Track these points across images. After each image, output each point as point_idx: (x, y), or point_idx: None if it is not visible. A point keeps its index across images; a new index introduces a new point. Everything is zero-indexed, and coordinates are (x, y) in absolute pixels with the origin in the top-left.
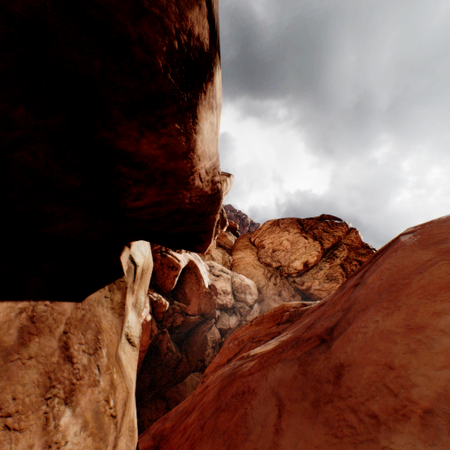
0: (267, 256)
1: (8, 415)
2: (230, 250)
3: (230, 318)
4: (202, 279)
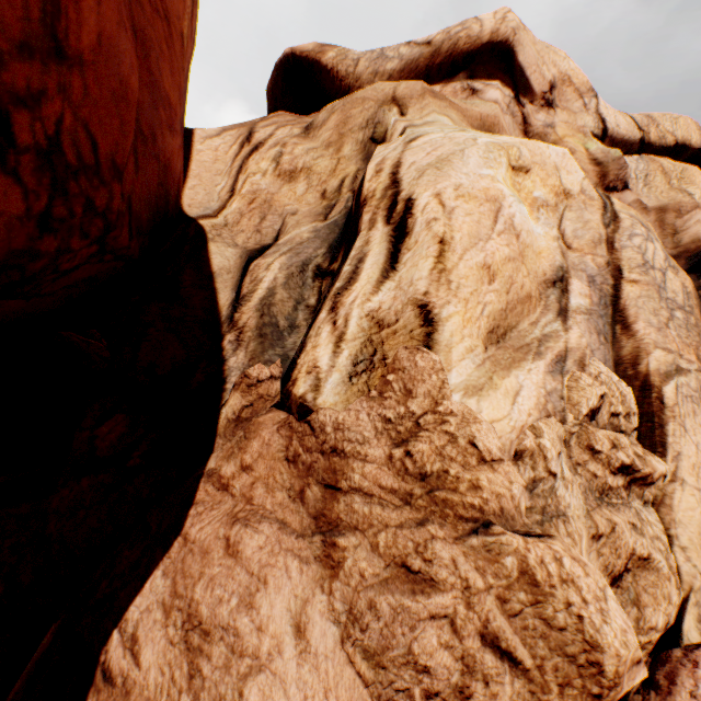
0: None
1: None
2: None
3: None
4: None
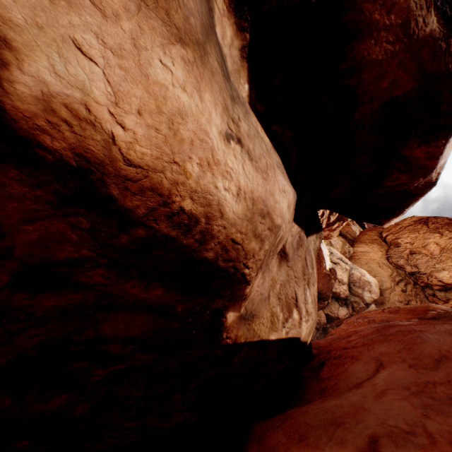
0: (400, 257)
1: (295, 277)
2: (351, 241)
3: (340, 308)
4: (323, 260)
